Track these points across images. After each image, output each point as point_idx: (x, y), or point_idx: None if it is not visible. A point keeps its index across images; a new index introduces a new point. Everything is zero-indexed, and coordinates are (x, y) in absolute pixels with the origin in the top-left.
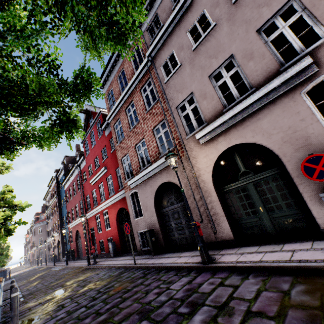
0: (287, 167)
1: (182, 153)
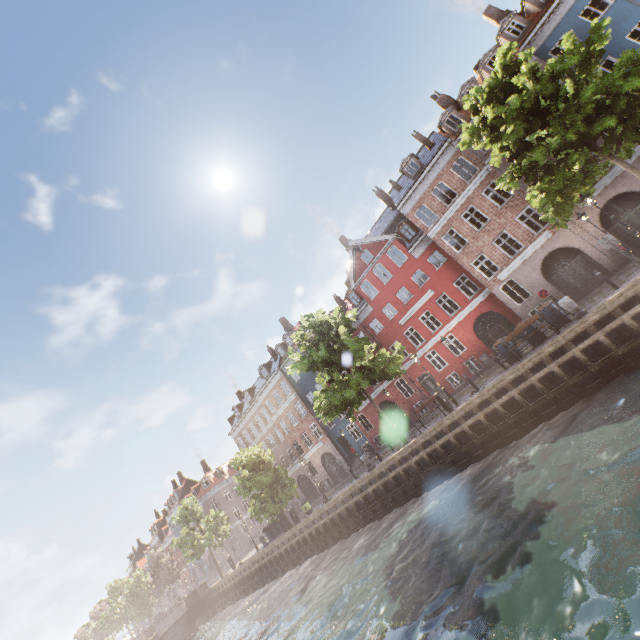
0: None
1: None
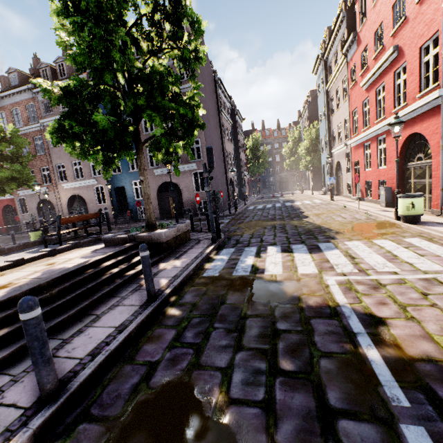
0: (88, 207)
1: (56, 188)
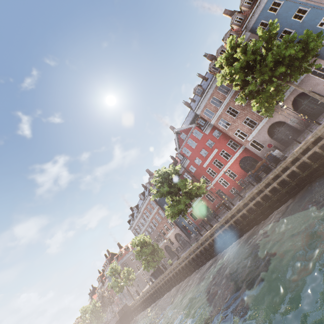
0: (316, 92)
1: (274, 109)
